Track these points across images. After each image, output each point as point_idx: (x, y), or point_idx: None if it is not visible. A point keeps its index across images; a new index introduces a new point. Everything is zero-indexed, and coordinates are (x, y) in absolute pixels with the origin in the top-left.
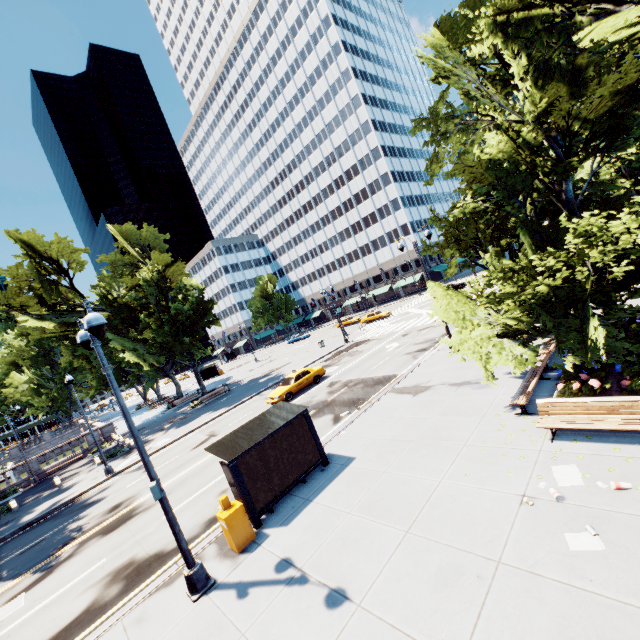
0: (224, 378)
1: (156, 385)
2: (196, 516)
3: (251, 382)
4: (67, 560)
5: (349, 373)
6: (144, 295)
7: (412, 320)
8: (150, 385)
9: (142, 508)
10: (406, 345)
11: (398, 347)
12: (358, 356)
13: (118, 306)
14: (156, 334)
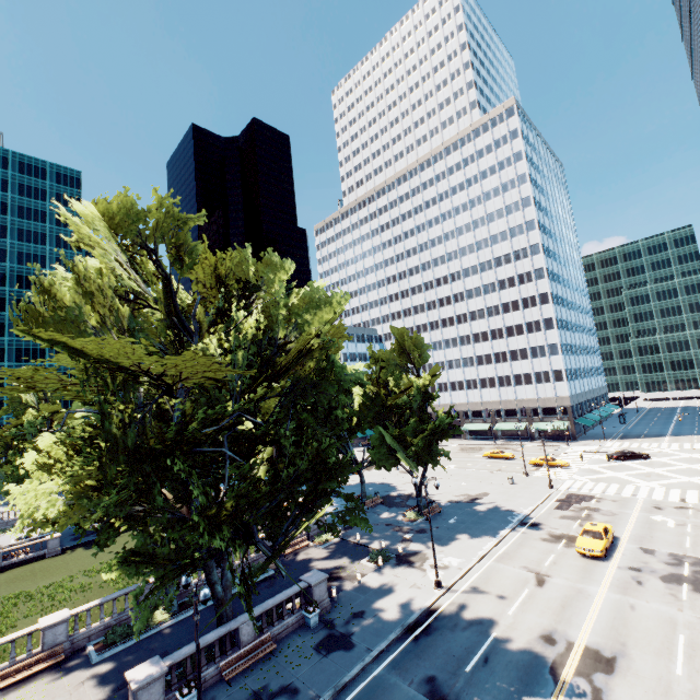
0: (377, 482)
1: None
2: None
3: (460, 506)
4: (602, 693)
5: (652, 542)
6: (411, 398)
7: (630, 486)
8: None
9: (608, 652)
10: (692, 526)
11: (680, 525)
12: (620, 519)
13: (375, 400)
14: (420, 440)
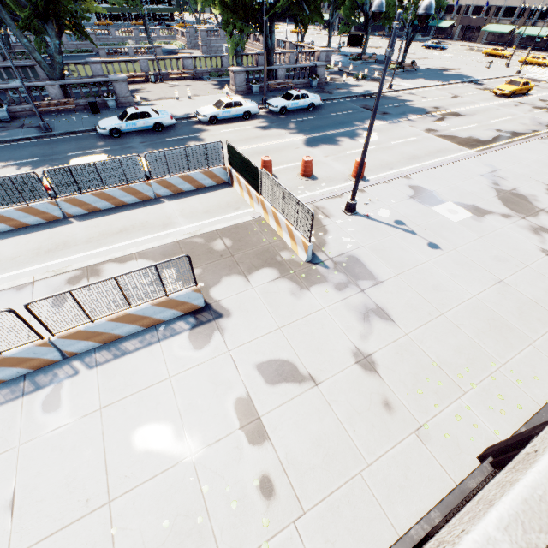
0: (378, 54)
1: (331, 31)
2: (518, 127)
3: (433, 70)
4: (445, 119)
5: None
6: None
7: None
8: (344, 29)
9: (464, 114)
10: None
11: None
12: None
13: None
14: None
